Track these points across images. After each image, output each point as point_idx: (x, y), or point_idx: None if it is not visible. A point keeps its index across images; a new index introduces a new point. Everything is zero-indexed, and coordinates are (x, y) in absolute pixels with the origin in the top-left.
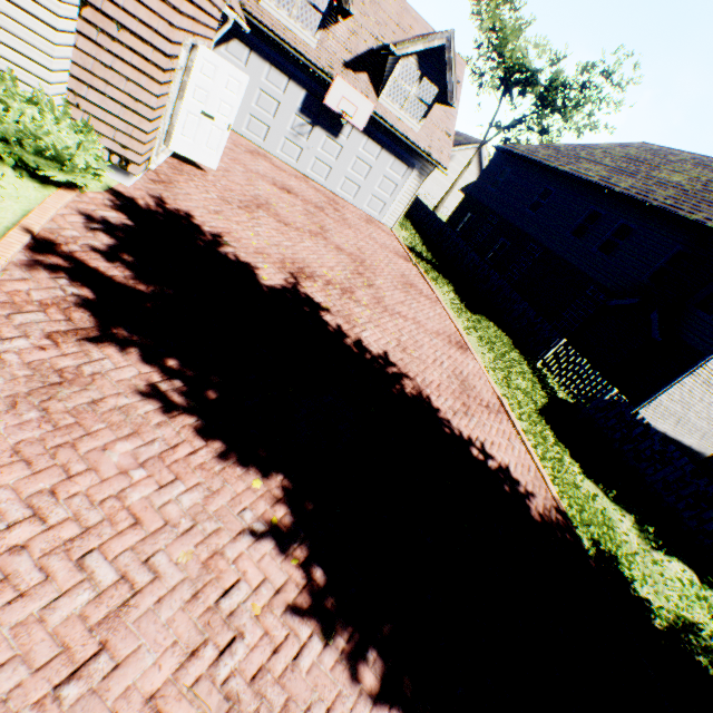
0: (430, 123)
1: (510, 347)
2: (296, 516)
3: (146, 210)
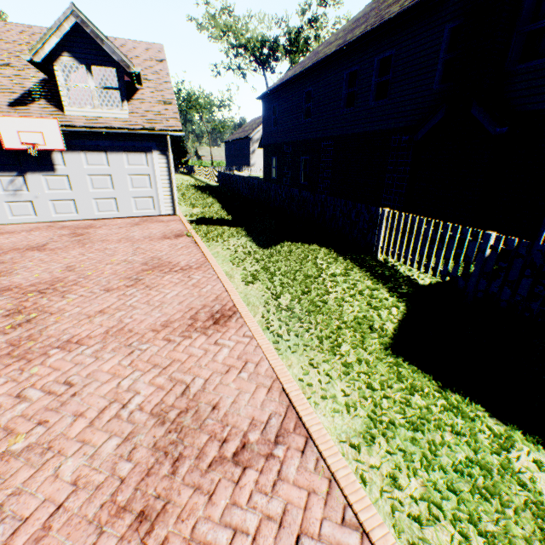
0: (142, 103)
1: (330, 257)
2: None
3: None
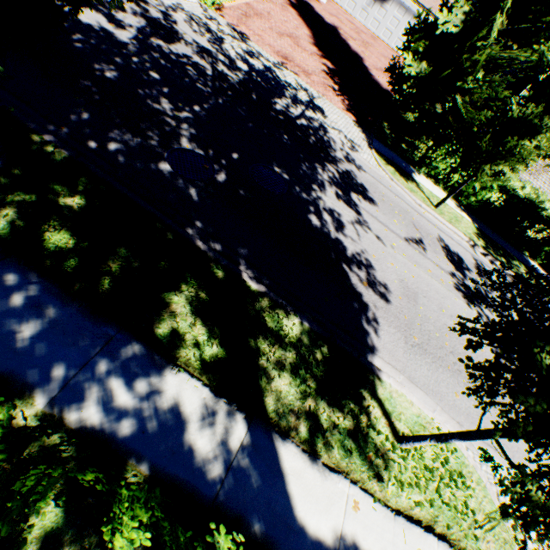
0: None
1: None
2: (312, 36)
3: (303, 1)
